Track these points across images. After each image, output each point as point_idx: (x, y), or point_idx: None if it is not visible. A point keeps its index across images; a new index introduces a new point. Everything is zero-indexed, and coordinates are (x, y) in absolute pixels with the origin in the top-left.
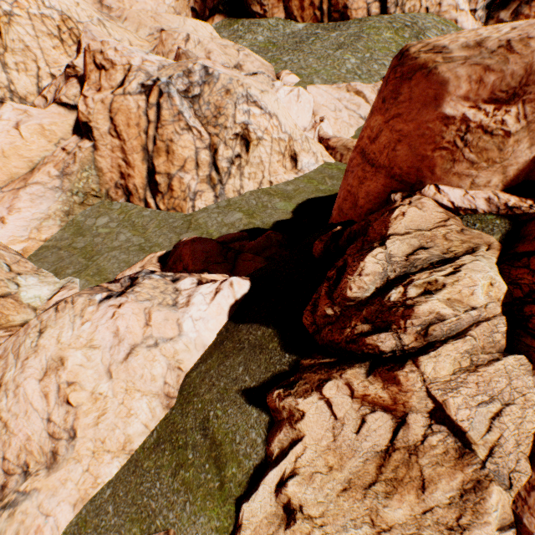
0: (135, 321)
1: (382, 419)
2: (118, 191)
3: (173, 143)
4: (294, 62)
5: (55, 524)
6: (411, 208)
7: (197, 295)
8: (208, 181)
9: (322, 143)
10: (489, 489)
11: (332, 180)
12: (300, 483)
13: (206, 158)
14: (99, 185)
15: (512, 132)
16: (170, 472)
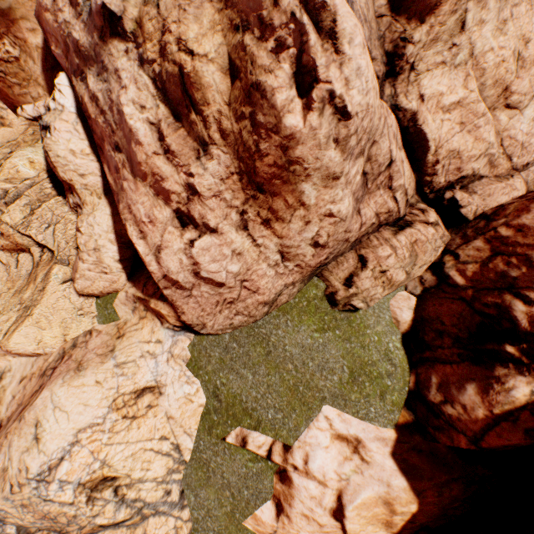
0: None
1: (26, 257)
2: None
3: (5, 119)
4: None
5: None
6: (1, 129)
7: None
8: None
9: None
10: (53, 267)
11: None
12: None
13: None
14: None
15: (19, 57)
16: None
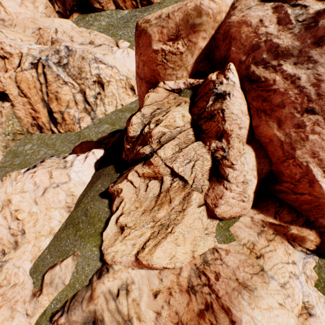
0: (44, 177)
1: (155, 183)
2: (34, 128)
3: (58, 93)
4: (125, 34)
5: (24, 270)
6: (152, 93)
7: (76, 161)
8: (85, 111)
9: None
10: (192, 193)
11: None
12: (125, 216)
13: (80, 98)
14: (21, 127)
15: (183, 52)
16: (73, 234)
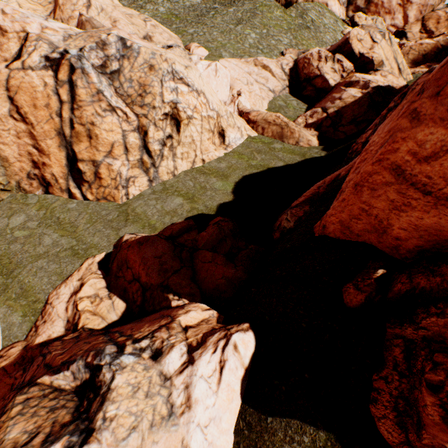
0: None
1: None
2: (32, 182)
3: (95, 126)
4: (200, 35)
5: None
6: None
7: (198, 382)
8: (140, 166)
9: (242, 116)
10: None
11: (260, 155)
12: None
13: (135, 141)
14: (5, 177)
15: None
16: None
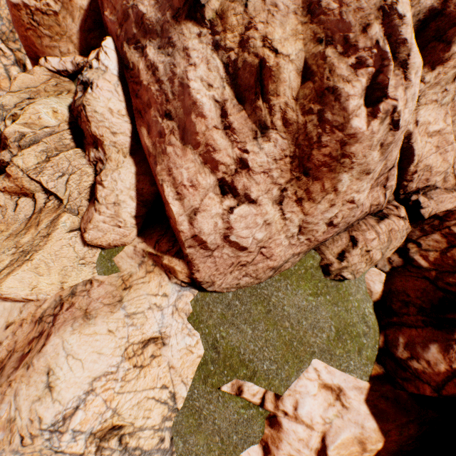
0: None
1: (27, 201)
2: None
3: None
4: None
5: None
6: (22, 74)
7: None
8: None
9: None
10: (62, 215)
11: None
12: None
13: None
14: None
15: (58, 12)
16: None
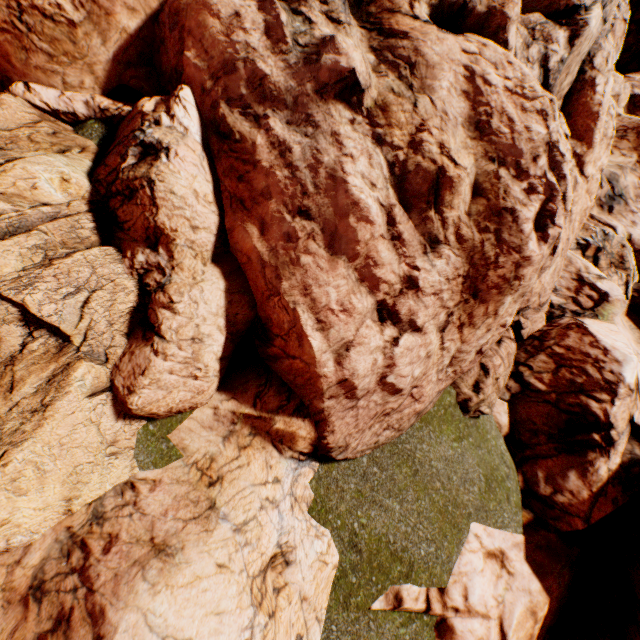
0: None
1: None
2: None
3: None
4: None
5: None
6: None
7: None
8: None
9: None
10: (76, 366)
11: None
12: None
13: None
14: None
15: (78, 22)
16: None
